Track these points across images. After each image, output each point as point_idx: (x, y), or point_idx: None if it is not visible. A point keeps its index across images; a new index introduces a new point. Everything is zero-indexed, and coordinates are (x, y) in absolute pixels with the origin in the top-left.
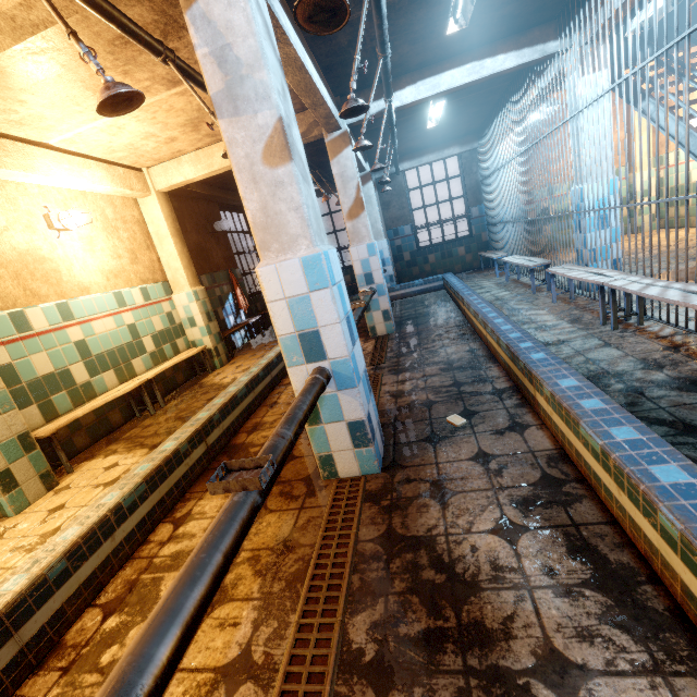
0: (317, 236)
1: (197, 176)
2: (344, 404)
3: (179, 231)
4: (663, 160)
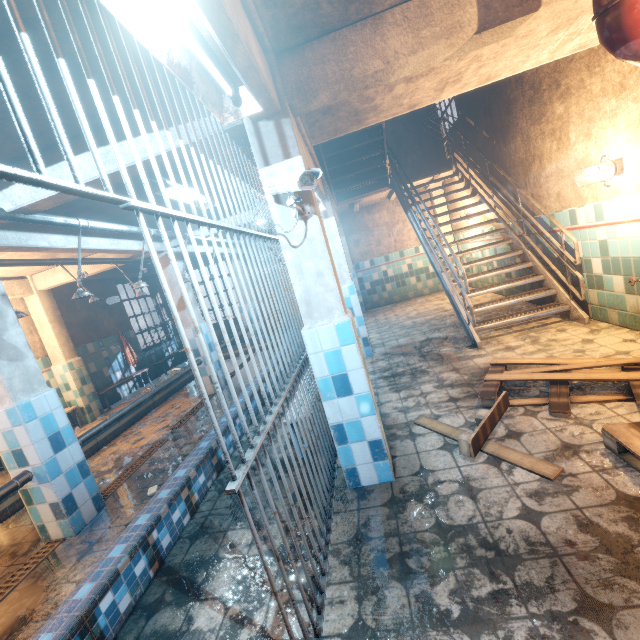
0: (22, 392)
1: (69, 280)
2: (45, 492)
3: (59, 317)
4: (459, 238)
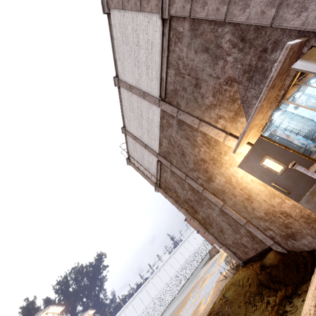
0: None
1: None
2: None
3: None
4: None
